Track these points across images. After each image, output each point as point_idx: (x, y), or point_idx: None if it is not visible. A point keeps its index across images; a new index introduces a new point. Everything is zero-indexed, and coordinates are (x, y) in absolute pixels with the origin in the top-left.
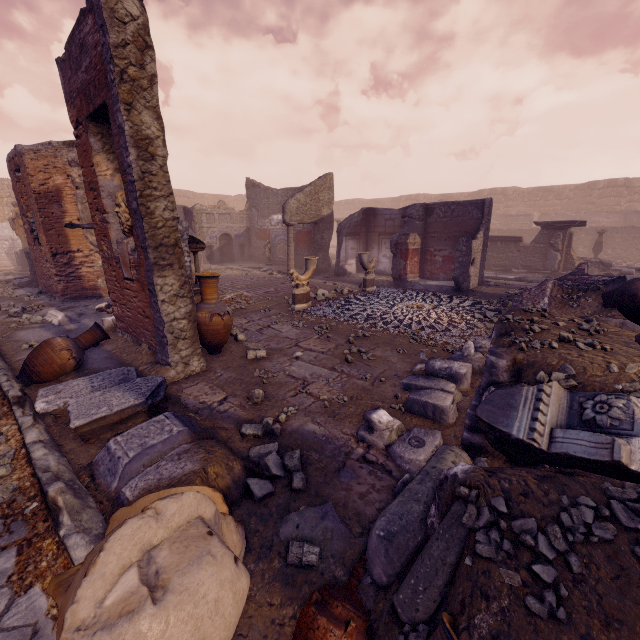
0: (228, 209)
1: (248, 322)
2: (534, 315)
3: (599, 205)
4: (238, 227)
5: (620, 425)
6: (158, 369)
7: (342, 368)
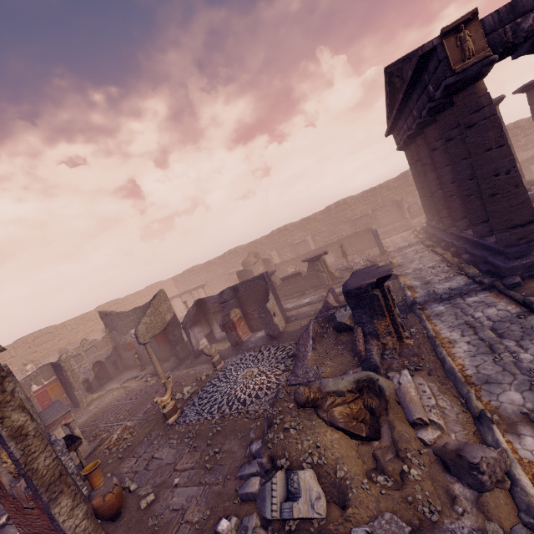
0: (92, 342)
1: (136, 461)
2: (282, 400)
3: (338, 218)
4: (105, 351)
5: (297, 491)
6: None
7: (205, 479)
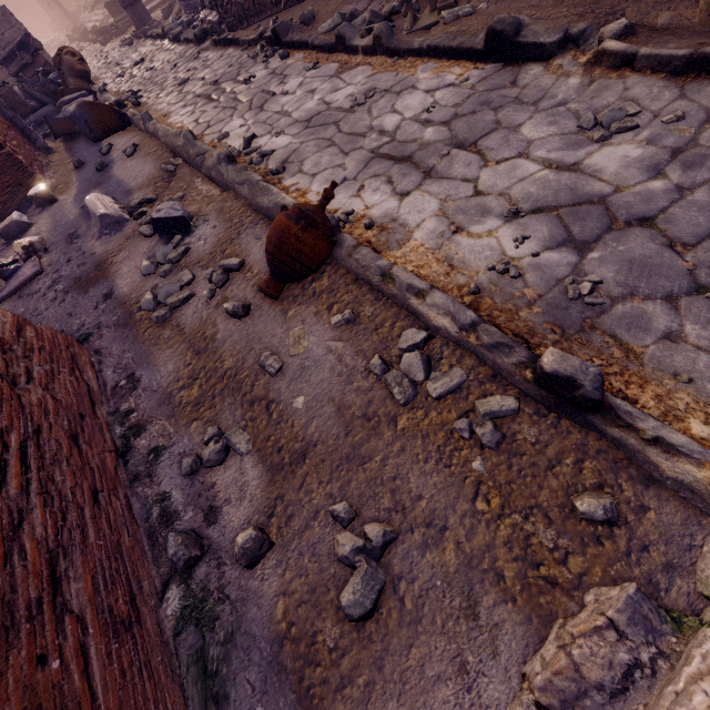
0: None
1: None
2: None
3: None
4: None
5: None
6: (55, 146)
7: None
